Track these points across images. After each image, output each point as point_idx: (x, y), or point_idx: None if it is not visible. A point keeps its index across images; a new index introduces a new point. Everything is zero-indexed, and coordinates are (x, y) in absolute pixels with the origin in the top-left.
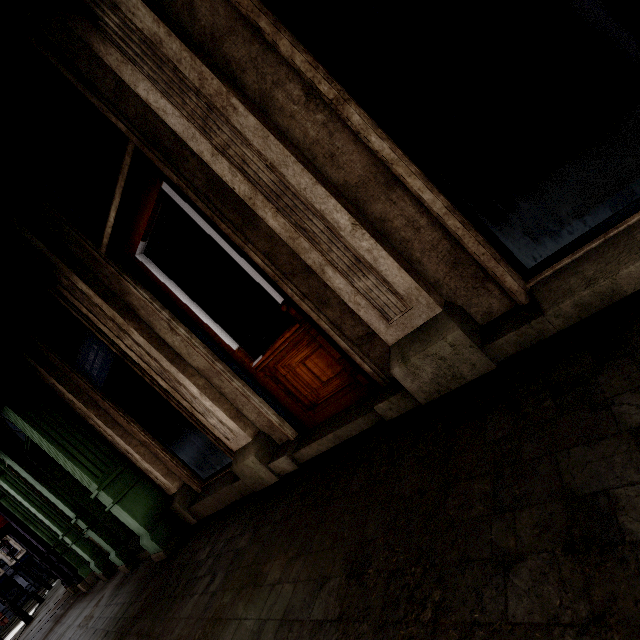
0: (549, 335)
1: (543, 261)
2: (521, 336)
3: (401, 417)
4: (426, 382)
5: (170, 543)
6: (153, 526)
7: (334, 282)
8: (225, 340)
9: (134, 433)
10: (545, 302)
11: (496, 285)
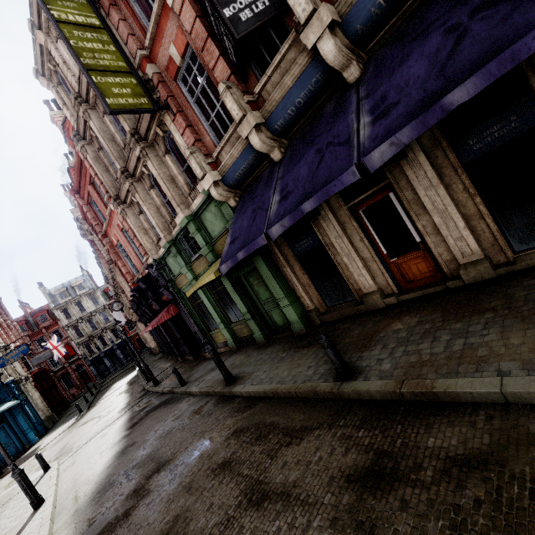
0: (515, 270)
1: (521, 250)
2: (507, 269)
3: (456, 287)
4: (471, 277)
5: (308, 328)
6: (301, 320)
7: (449, 241)
8: (382, 249)
9: (302, 279)
10: (517, 261)
11: (504, 254)
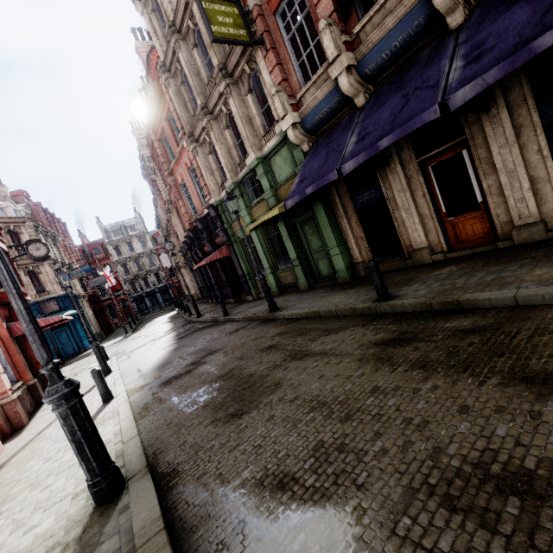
0: None
1: None
2: None
3: (505, 247)
4: (521, 238)
5: (352, 278)
6: (347, 269)
7: (510, 202)
8: (442, 207)
9: (356, 231)
10: None
11: None
